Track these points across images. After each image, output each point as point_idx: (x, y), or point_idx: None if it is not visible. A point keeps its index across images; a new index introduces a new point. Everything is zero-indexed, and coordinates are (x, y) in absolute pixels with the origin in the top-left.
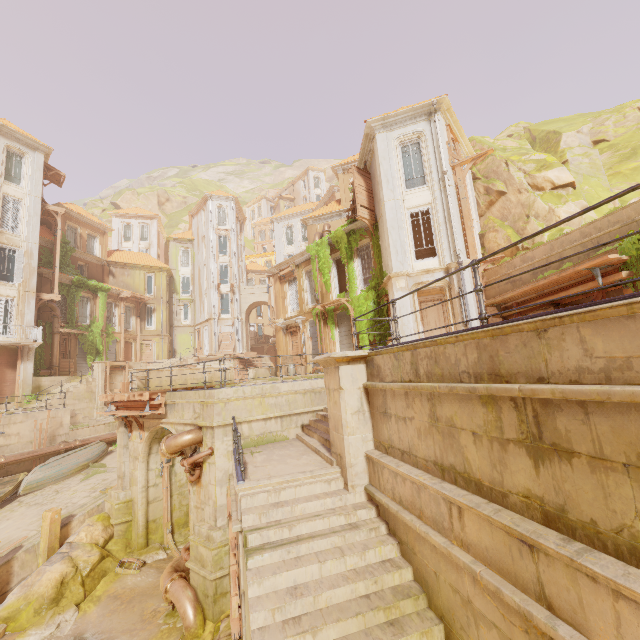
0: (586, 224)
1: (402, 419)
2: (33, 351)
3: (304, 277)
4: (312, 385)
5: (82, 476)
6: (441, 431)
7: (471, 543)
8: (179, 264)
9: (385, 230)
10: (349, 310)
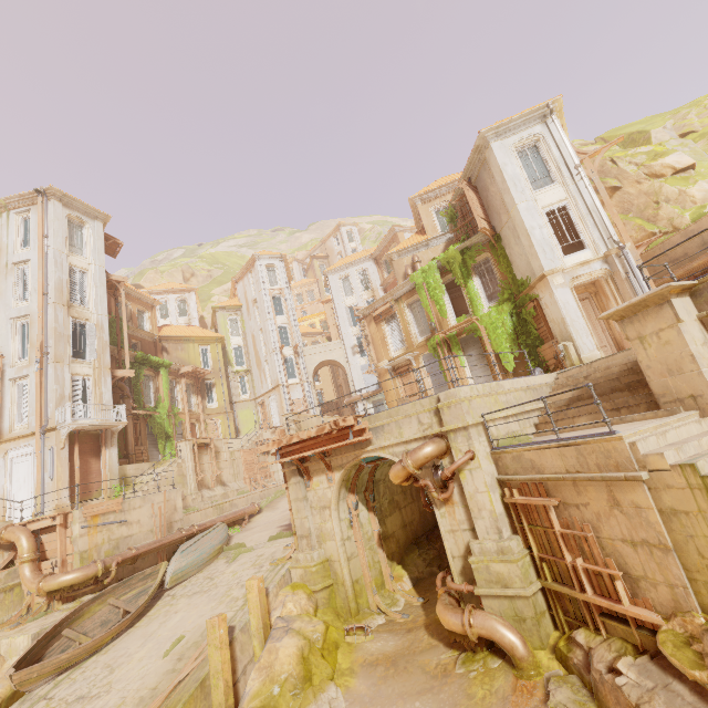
0: None
1: None
2: (115, 435)
3: (407, 311)
4: (526, 383)
5: (224, 560)
6: None
7: None
8: (229, 334)
9: (521, 233)
10: (478, 331)
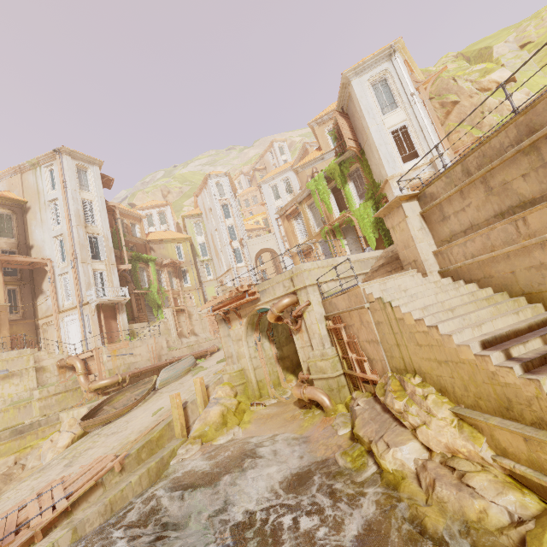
0: (538, 95)
1: (460, 211)
2: (124, 306)
3: (307, 210)
4: (357, 257)
5: (191, 375)
6: (496, 193)
7: (536, 230)
8: (195, 234)
9: (374, 149)
10: (352, 221)
